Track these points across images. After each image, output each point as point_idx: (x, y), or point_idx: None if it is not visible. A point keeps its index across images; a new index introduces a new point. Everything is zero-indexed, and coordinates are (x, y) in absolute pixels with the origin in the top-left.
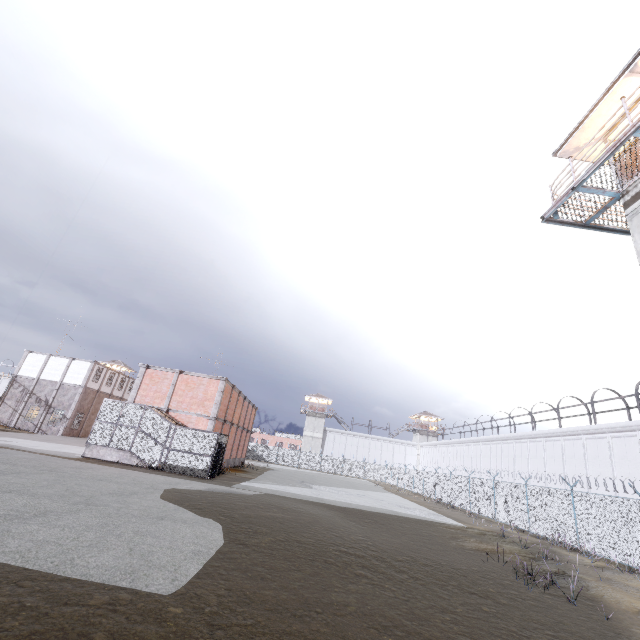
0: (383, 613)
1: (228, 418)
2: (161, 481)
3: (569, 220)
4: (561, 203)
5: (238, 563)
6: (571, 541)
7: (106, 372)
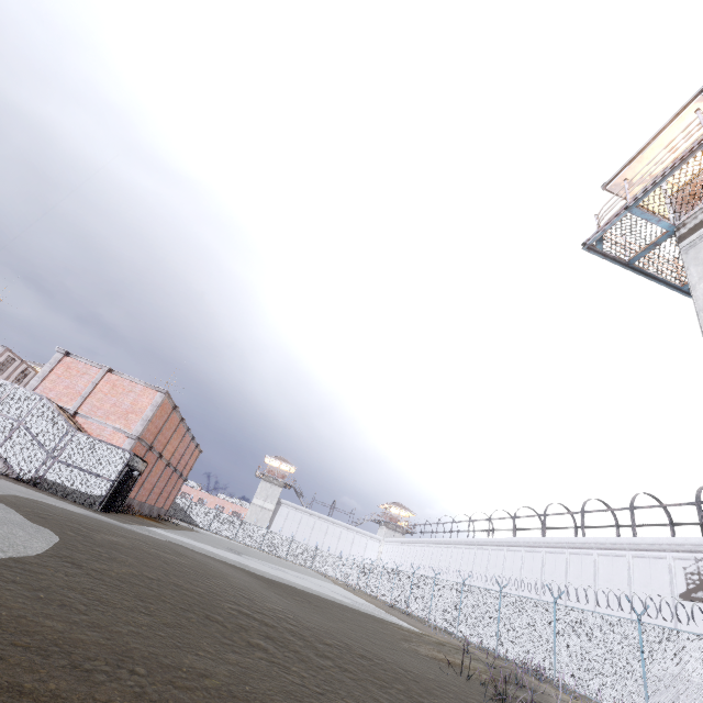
0: (270, 702)
1: (157, 446)
2: (18, 489)
3: (612, 254)
4: (610, 225)
5: (36, 578)
6: (545, 670)
7: (19, 365)
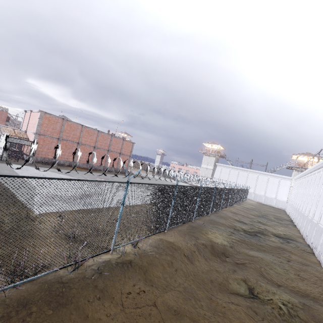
0: None
1: (69, 139)
2: None
3: None
4: None
5: None
6: None
7: None
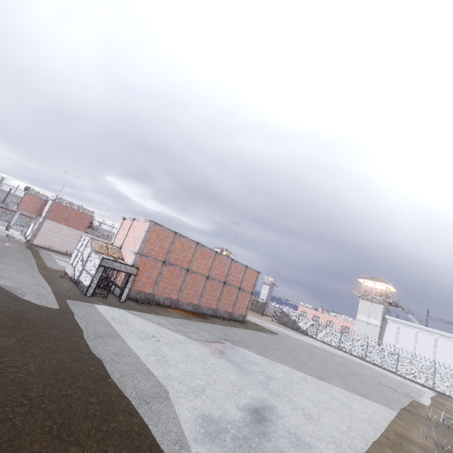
0: None
1: (177, 263)
2: None
3: None
4: None
5: None
6: None
7: None
